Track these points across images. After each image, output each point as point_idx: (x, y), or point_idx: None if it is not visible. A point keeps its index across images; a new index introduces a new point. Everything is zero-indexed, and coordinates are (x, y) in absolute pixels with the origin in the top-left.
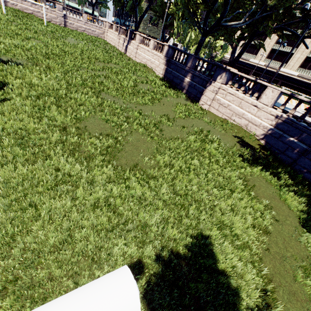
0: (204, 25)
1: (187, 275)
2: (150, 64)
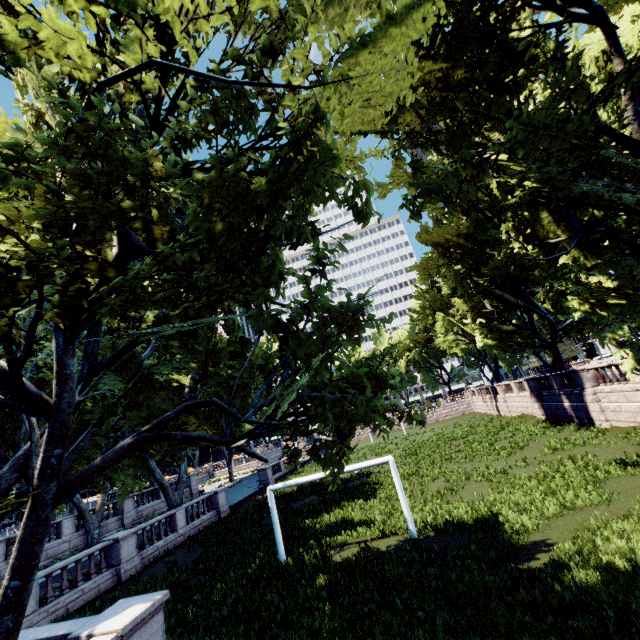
0: (542, 341)
1: (472, 527)
2: (526, 411)
